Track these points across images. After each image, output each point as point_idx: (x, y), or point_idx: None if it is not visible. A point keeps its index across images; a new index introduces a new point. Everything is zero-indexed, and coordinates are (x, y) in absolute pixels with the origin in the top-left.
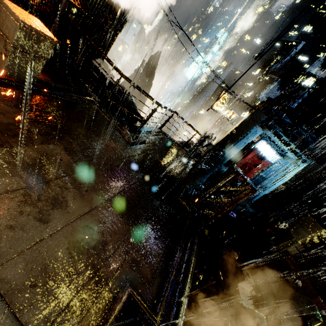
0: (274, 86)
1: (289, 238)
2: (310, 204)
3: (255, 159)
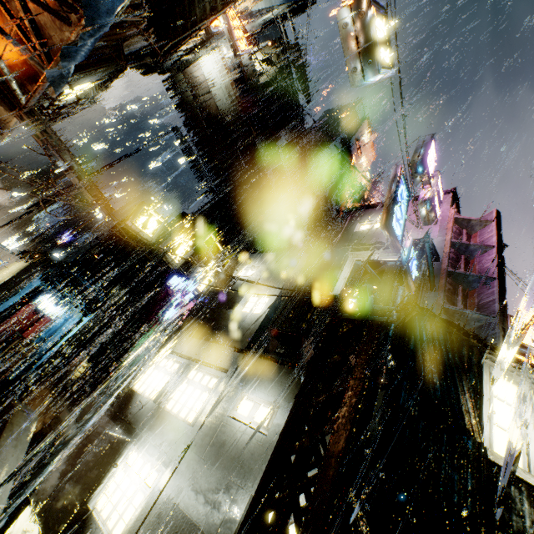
0: (54, 208)
1: (66, 376)
2: (95, 355)
3: (30, 315)
